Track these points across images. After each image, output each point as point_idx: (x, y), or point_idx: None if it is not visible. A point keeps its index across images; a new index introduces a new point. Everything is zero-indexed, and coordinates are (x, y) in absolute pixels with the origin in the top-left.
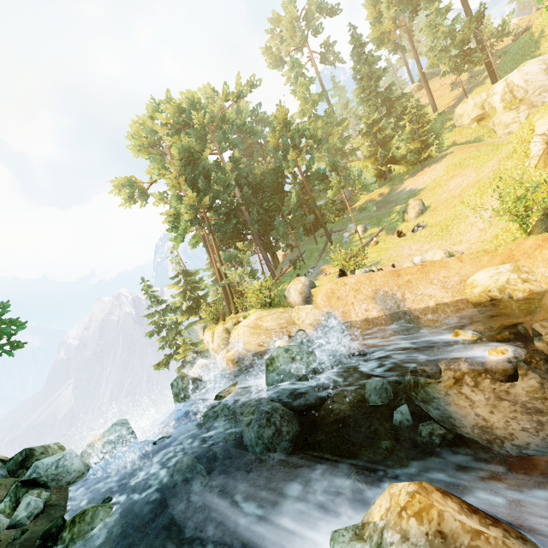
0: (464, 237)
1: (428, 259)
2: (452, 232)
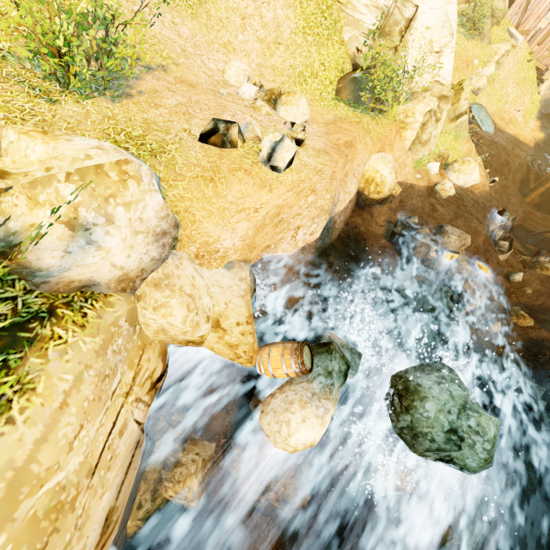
0: (234, 38)
1: (235, 84)
2: (210, 10)
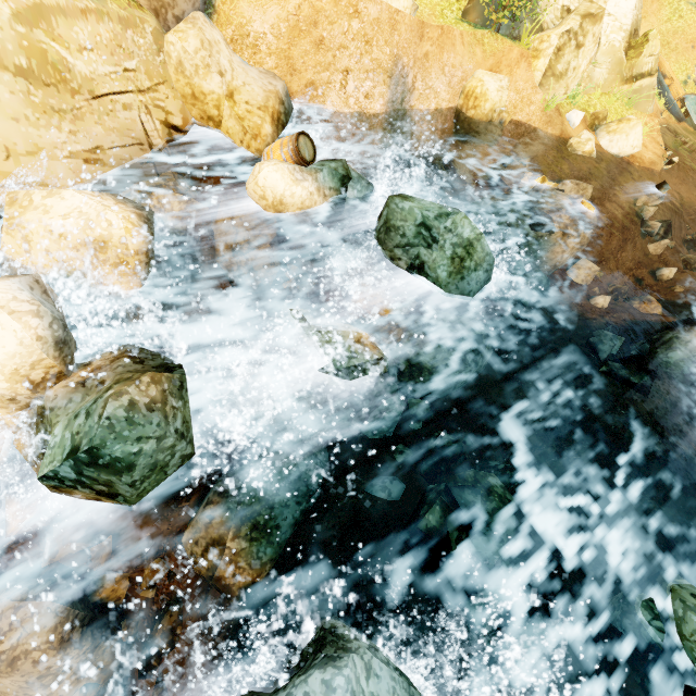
0: None
1: None
2: None
